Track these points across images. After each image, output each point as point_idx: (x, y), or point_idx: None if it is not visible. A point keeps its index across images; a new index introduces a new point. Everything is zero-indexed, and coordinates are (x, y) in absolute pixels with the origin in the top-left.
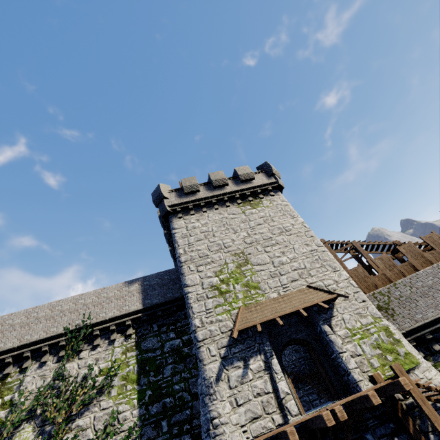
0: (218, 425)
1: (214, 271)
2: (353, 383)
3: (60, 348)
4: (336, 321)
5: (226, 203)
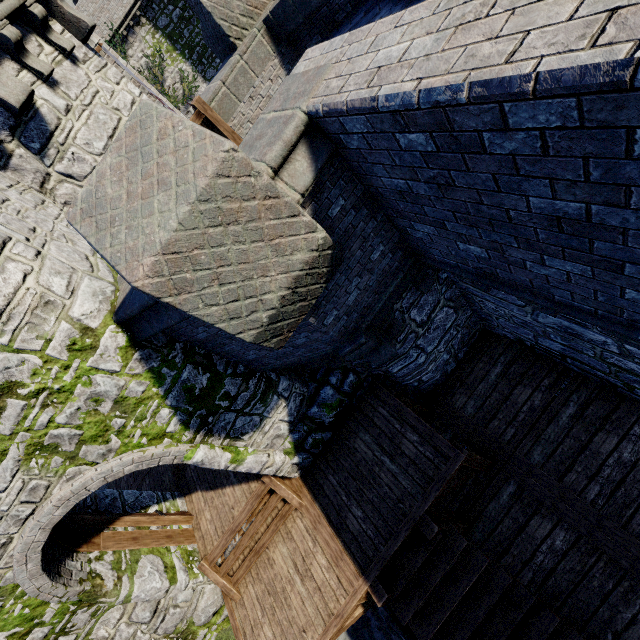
0: None
1: None
2: None
3: None
4: None
5: None
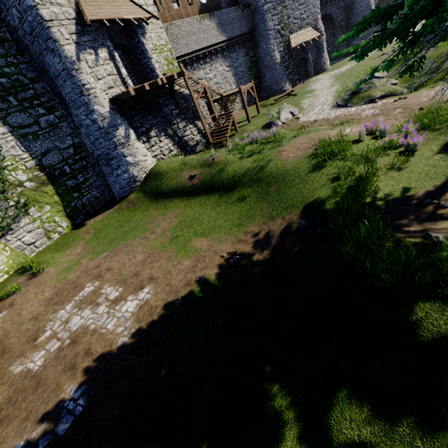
0: (90, 89)
1: None
2: (155, 77)
3: None
4: (148, 37)
5: None
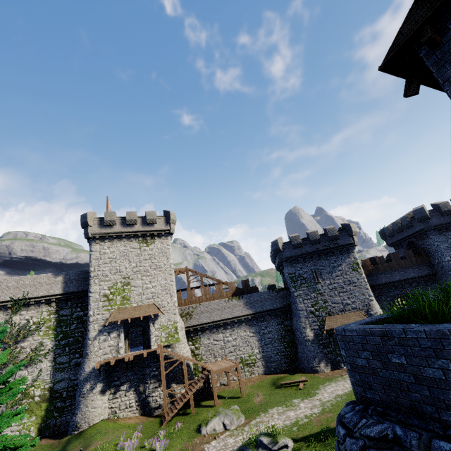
0: (89, 355)
1: (109, 286)
2: (150, 345)
3: (7, 308)
4: (157, 321)
5: (131, 239)
